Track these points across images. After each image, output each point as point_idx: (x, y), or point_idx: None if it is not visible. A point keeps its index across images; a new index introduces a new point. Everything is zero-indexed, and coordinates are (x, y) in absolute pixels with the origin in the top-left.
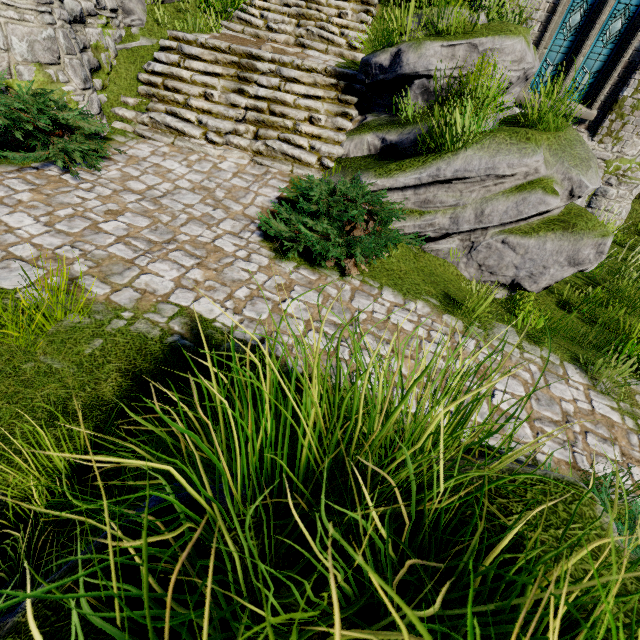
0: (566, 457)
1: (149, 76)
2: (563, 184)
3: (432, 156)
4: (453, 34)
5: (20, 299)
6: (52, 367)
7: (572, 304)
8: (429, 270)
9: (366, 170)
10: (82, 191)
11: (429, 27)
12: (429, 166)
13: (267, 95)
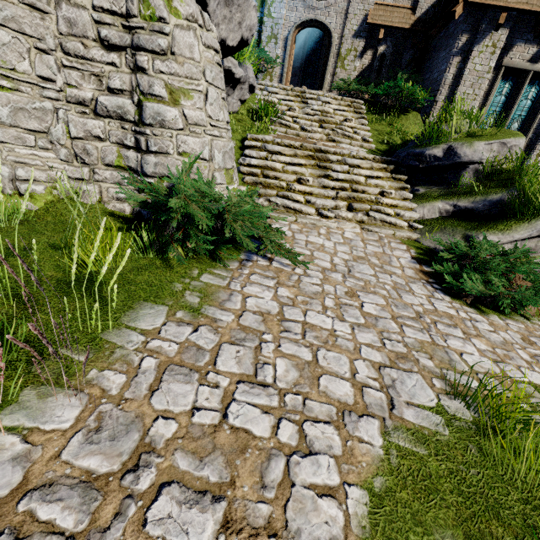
0: None
1: (250, 168)
2: None
3: (533, 218)
4: (481, 136)
5: (457, 416)
6: None
7: None
8: None
9: (474, 230)
10: (305, 277)
11: (461, 132)
12: (536, 225)
13: (346, 178)
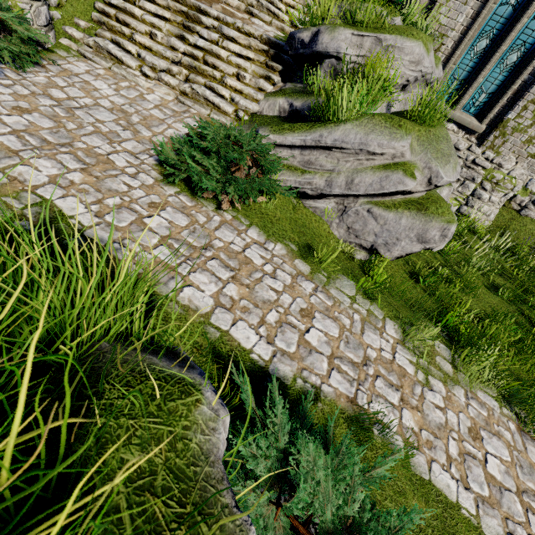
0: (349, 392)
1: (104, 6)
2: (424, 171)
3: (319, 123)
4: (366, 27)
5: None
6: None
7: (421, 277)
8: (303, 222)
9: (266, 125)
10: None
11: (348, 17)
12: (314, 131)
13: (205, 46)
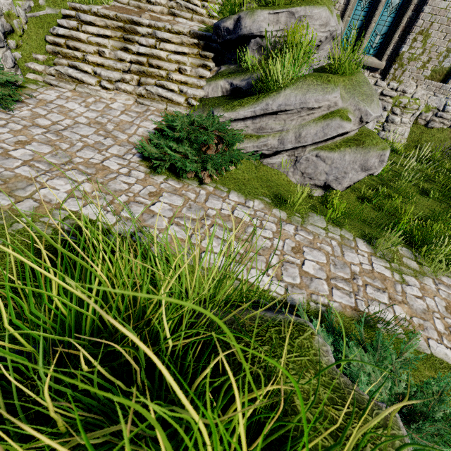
0: (350, 303)
1: (54, 38)
2: (355, 113)
3: (262, 95)
4: (277, 5)
5: None
6: None
7: (367, 198)
8: (266, 178)
9: (218, 106)
10: None
11: None
12: (260, 102)
13: (146, 52)
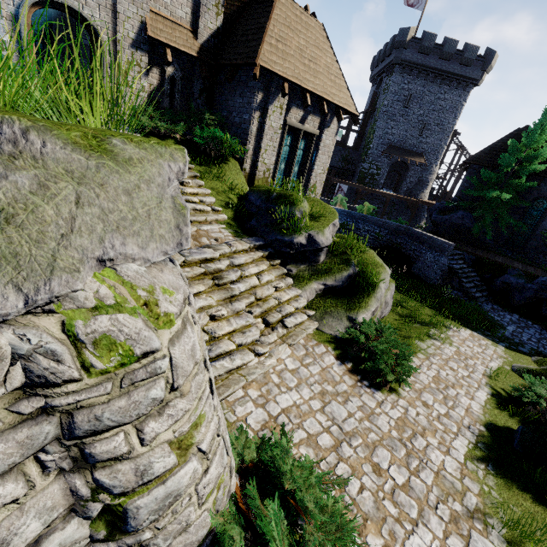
0: (480, 374)
1: None
2: None
3: (374, 292)
4: (320, 218)
5: None
6: (541, 532)
7: None
8: None
9: (352, 311)
10: (349, 487)
11: (308, 216)
12: (377, 297)
13: (247, 288)
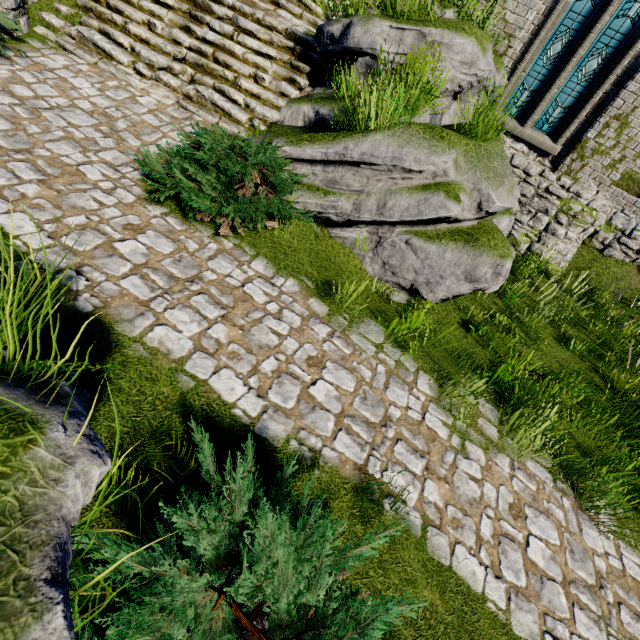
0: (358, 458)
1: None
2: (472, 194)
3: (344, 133)
4: (408, 19)
5: None
6: None
7: (475, 325)
8: (326, 255)
9: (282, 136)
10: None
11: (388, 6)
12: (338, 143)
13: (215, 40)
